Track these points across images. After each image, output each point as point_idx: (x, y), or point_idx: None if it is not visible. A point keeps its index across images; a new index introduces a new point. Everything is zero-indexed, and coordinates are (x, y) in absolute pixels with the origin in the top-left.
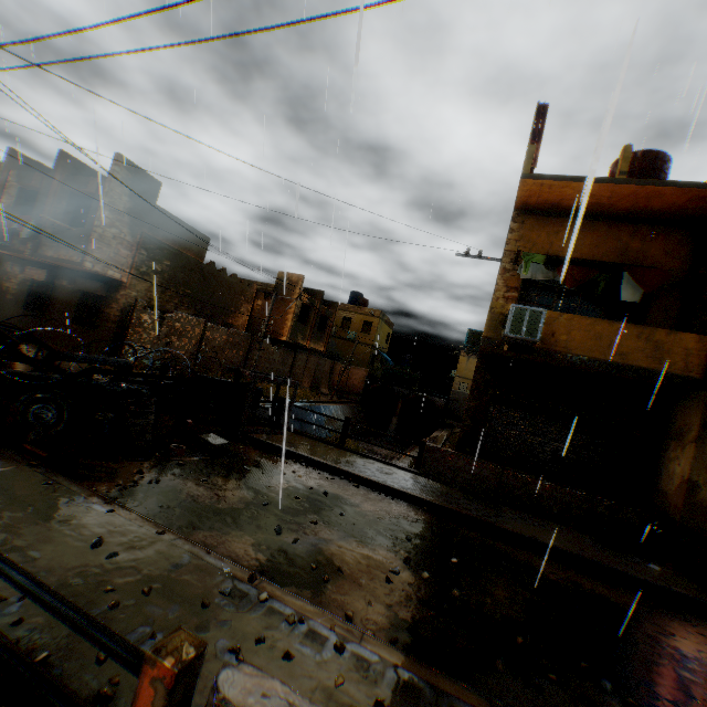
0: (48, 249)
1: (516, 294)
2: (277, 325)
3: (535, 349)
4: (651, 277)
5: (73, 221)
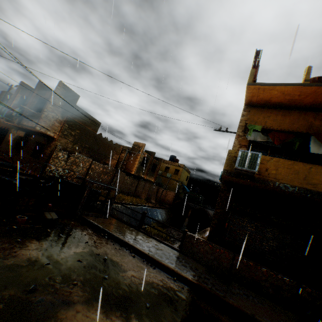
0: (25, 121)
1: (245, 149)
2: (130, 166)
3: (255, 178)
4: None
5: (40, 111)
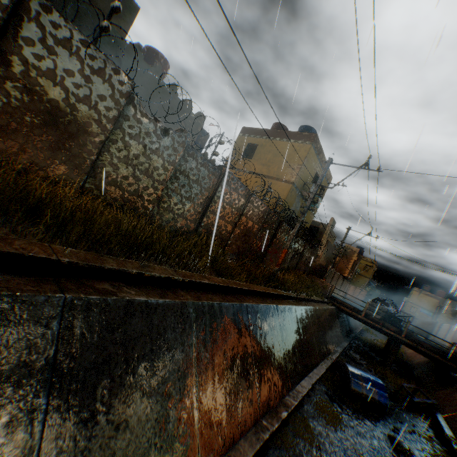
0: None
1: None
2: (342, 268)
3: None
4: None
5: None
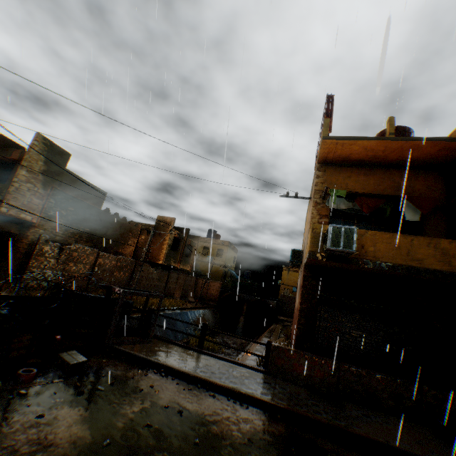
0: None
1: (327, 220)
2: (156, 252)
3: (350, 259)
4: (425, 202)
5: (1, 180)
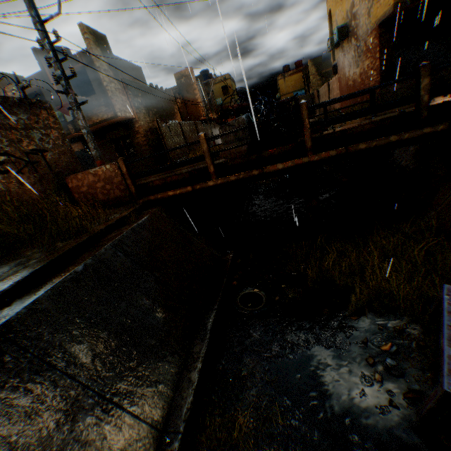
0: None
1: None
2: (195, 111)
3: None
4: None
5: None
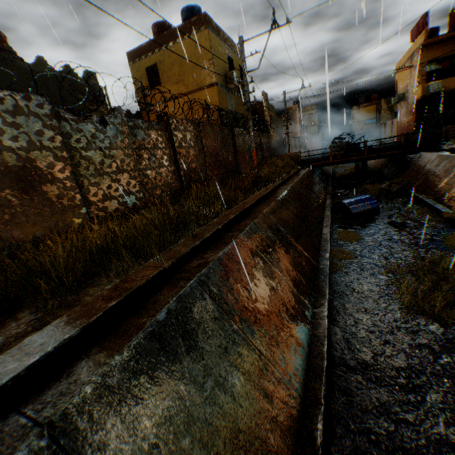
0: None
1: (424, 78)
2: (293, 131)
3: (437, 93)
4: None
5: None
